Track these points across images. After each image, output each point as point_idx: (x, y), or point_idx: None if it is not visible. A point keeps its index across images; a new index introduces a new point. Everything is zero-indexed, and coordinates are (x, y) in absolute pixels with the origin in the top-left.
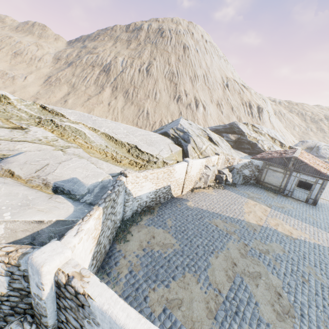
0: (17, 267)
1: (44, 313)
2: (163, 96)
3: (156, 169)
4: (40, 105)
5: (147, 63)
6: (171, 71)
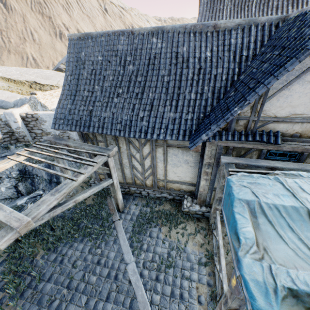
0: (1, 120)
1: (25, 135)
2: (42, 35)
3: (57, 89)
4: None
5: None
6: (36, 1)
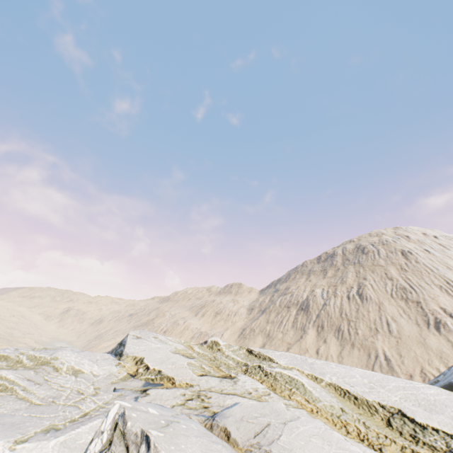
0: None
1: None
2: (402, 325)
3: None
4: (246, 348)
5: (355, 286)
6: (398, 286)
